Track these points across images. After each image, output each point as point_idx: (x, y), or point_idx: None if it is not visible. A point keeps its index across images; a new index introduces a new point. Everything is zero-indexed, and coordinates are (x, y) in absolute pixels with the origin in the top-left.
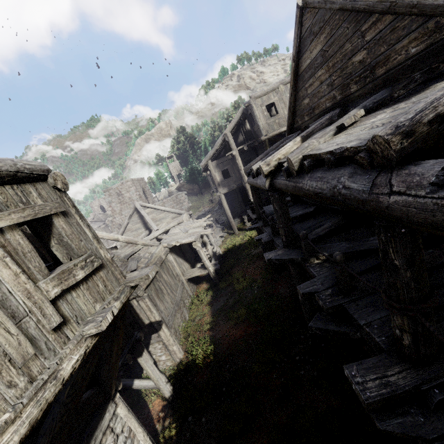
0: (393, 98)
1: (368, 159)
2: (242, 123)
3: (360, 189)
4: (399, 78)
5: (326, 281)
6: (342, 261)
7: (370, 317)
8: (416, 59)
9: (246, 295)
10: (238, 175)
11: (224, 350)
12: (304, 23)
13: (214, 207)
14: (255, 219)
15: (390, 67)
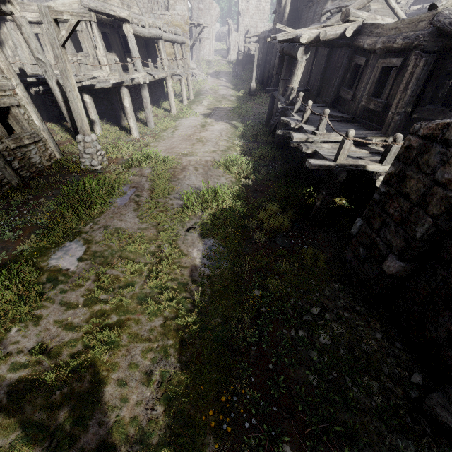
0: None
1: None
2: None
3: None
4: None
5: None
6: None
7: None
8: None
9: None
10: None
11: None
12: None
13: None
14: None
15: None
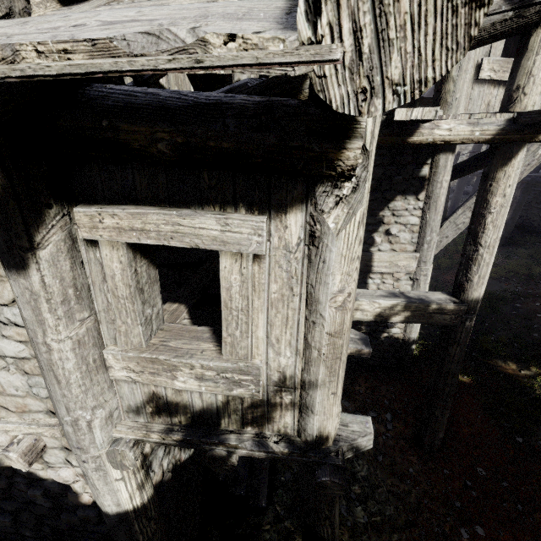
0: None
1: None
2: None
3: None
4: None
5: None
6: None
7: None
8: None
9: None
10: None
11: None
12: None
13: None
14: None
15: None
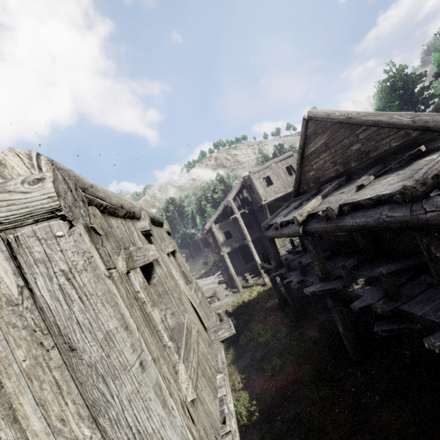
0: (392, 168)
1: (403, 198)
2: (239, 192)
3: (402, 215)
4: (387, 158)
5: (374, 296)
6: (387, 274)
7: (423, 310)
8: (397, 148)
9: (273, 346)
10: (239, 236)
11: (268, 404)
12: (309, 128)
13: (210, 269)
14: (274, 268)
15: (380, 152)
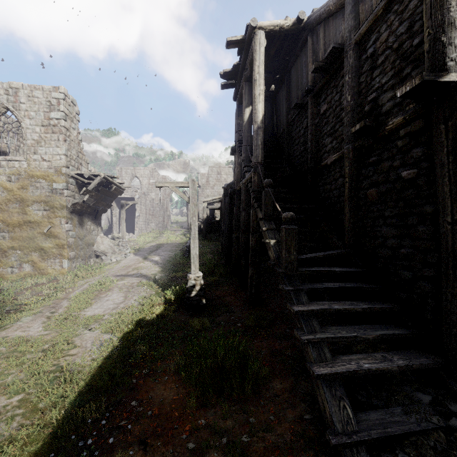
0: None
1: None
2: None
3: None
4: None
5: None
6: None
7: None
8: None
9: None
10: None
11: None
12: None
13: None
14: None
15: None
